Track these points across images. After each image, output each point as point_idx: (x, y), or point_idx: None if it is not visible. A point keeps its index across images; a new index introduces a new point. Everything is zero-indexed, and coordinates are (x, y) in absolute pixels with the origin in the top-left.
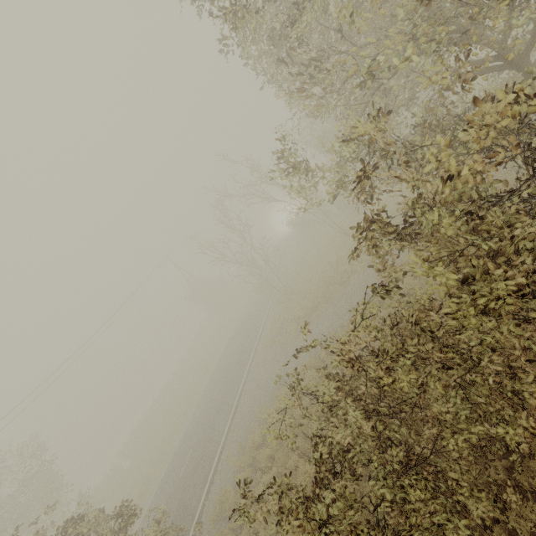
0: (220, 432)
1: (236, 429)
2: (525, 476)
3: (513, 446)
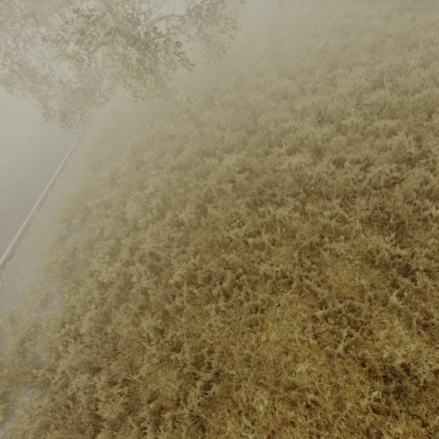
0: None
1: None
2: None
3: None
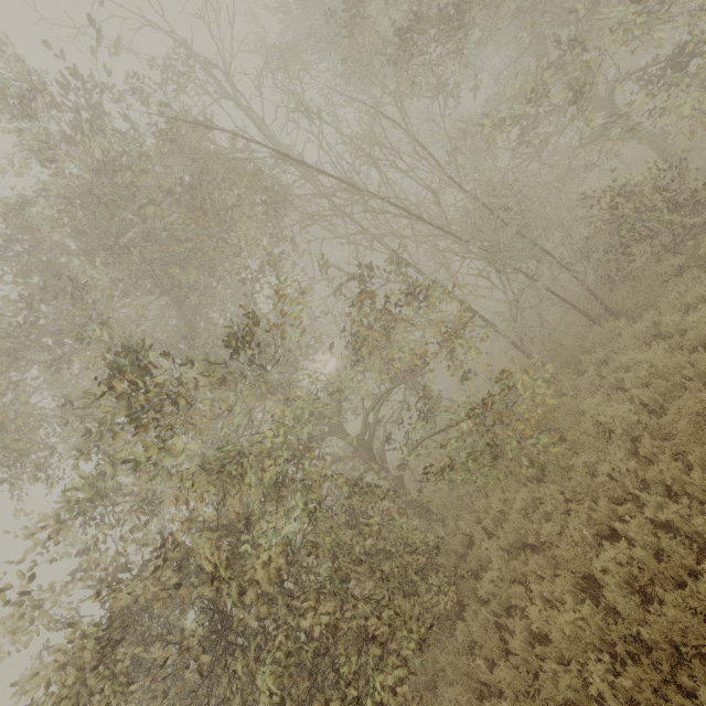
0: None
1: None
2: None
3: None
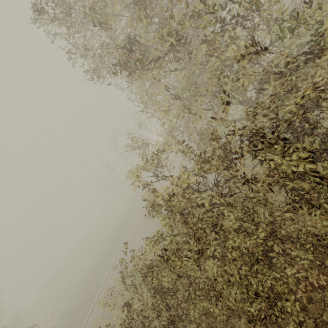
0: (102, 279)
1: (111, 278)
2: (229, 326)
3: (215, 316)
